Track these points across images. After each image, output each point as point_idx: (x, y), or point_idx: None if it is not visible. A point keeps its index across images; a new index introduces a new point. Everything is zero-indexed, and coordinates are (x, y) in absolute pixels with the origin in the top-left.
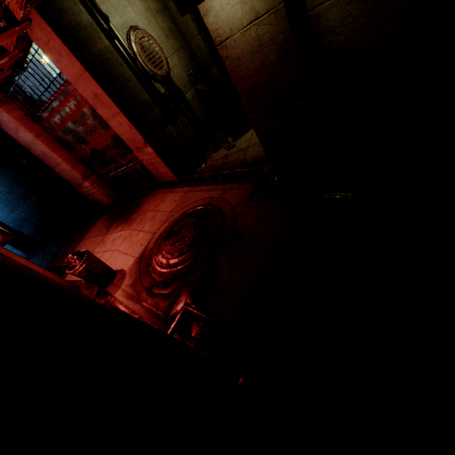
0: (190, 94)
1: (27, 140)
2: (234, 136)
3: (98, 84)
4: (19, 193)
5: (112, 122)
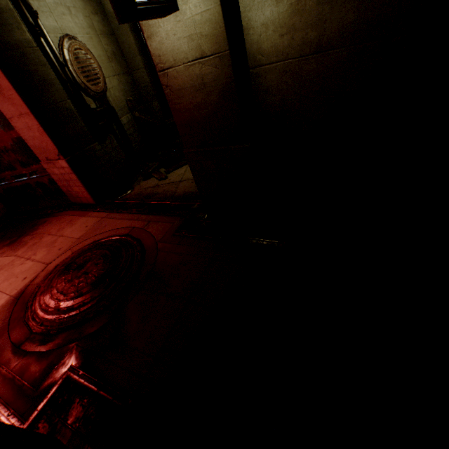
0: (126, 118)
1: None
2: (167, 168)
3: (4, 74)
4: None
5: (17, 122)
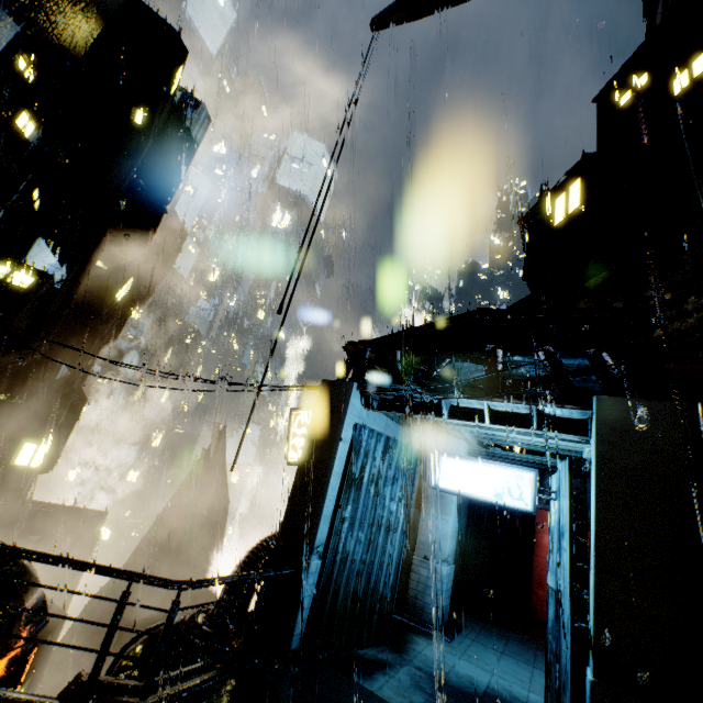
0: None
1: (545, 528)
2: None
3: None
4: (457, 537)
5: None
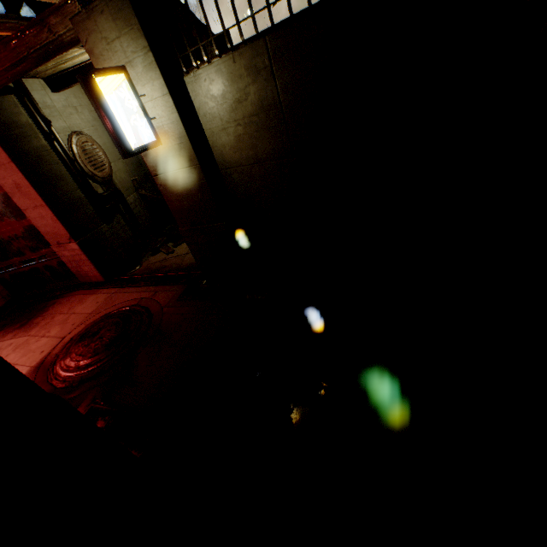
0: (132, 197)
1: None
2: (175, 242)
3: (25, 176)
4: None
5: (31, 213)
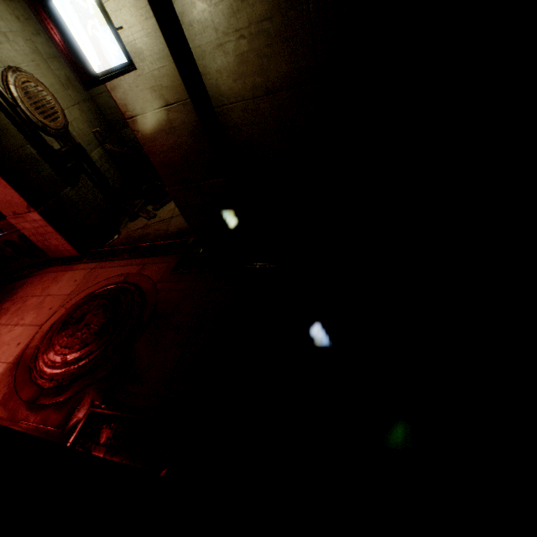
0: (97, 153)
1: None
2: (155, 204)
3: None
4: None
5: None
